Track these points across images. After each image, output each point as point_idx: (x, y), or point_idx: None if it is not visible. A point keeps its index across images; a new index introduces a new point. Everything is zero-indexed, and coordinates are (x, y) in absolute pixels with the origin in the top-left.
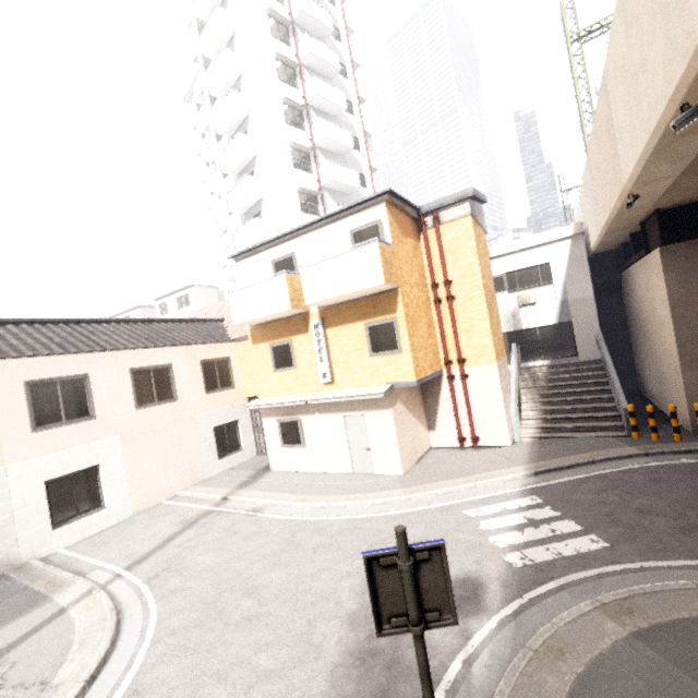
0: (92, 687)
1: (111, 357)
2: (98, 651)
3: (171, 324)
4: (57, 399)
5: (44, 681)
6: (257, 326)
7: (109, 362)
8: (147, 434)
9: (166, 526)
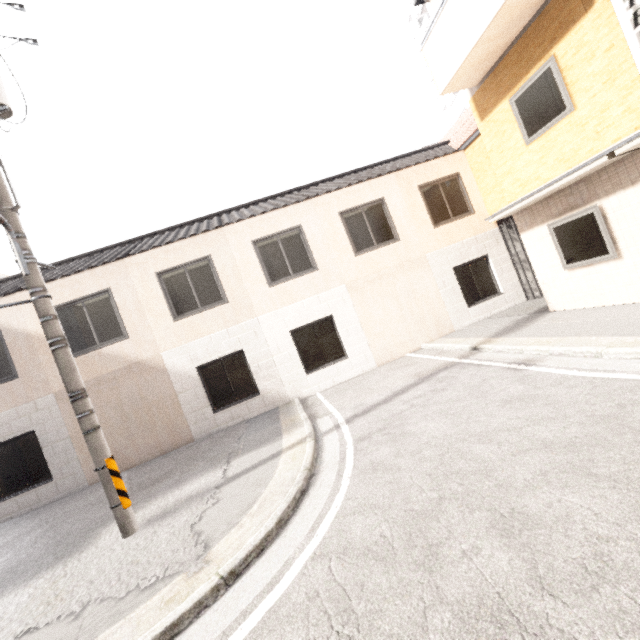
0: (227, 591)
1: (317, 203)
2: (259, 530)
3: (385, 164)
4: (281, 255)
5: (210, 542)
6: (482, 82)
7: (317, 209)
8: (373, 282)
9: (400, 378)
